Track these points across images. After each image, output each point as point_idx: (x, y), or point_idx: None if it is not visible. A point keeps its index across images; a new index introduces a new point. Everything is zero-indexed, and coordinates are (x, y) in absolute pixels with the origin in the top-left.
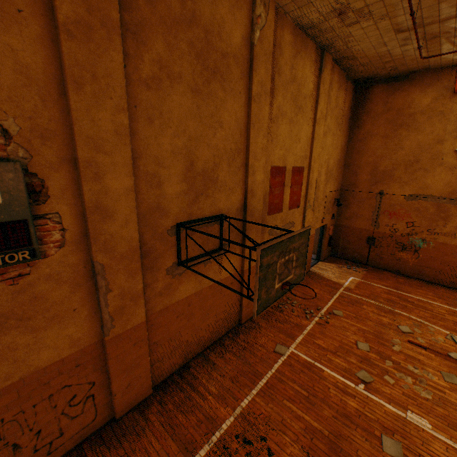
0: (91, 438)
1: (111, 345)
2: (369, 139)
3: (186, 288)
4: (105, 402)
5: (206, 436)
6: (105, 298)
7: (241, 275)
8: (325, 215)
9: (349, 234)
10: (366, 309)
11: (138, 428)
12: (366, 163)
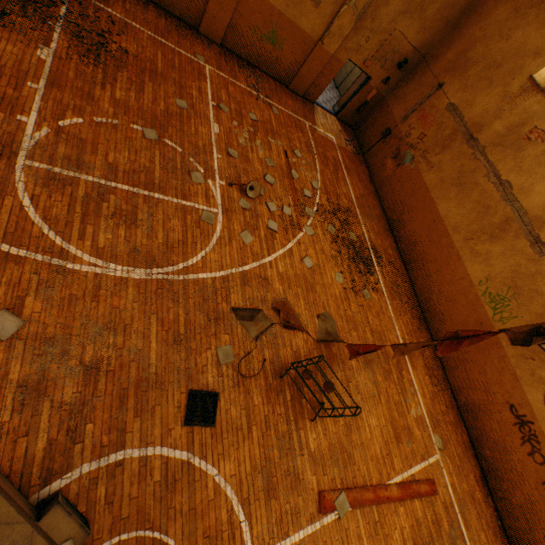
0: None
1: None
2: (504, 2)
3: None
4: None
5: None
6: None
7: None
8: (376, 63)
9: (381, 116)
10: (298, 135)
11: None
12: (469, 38)
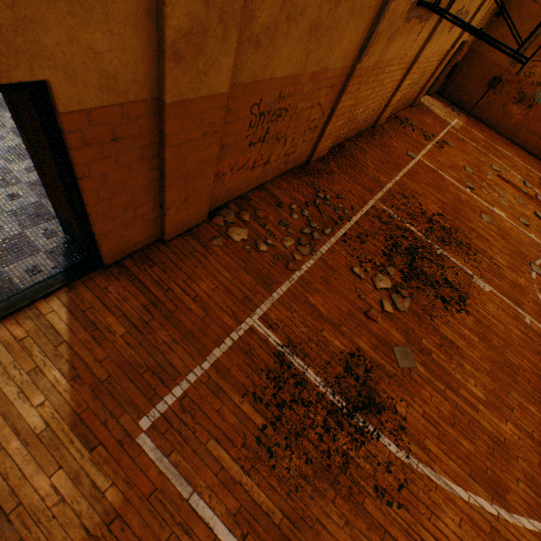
0: (296, 169)
1: (353, 78)
2: None
3: (395, 47)
4: (313, 142)
5: (378, 189)
6: (388, 8)
7: (411, 63)
8: (478, 26)
9: (476, 68)
10: (469, 148)
11: (327, 172)
12: None
